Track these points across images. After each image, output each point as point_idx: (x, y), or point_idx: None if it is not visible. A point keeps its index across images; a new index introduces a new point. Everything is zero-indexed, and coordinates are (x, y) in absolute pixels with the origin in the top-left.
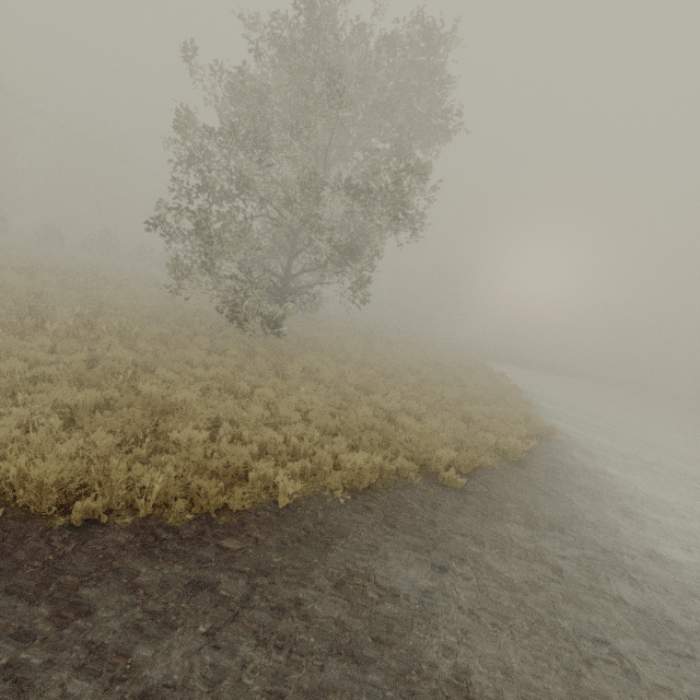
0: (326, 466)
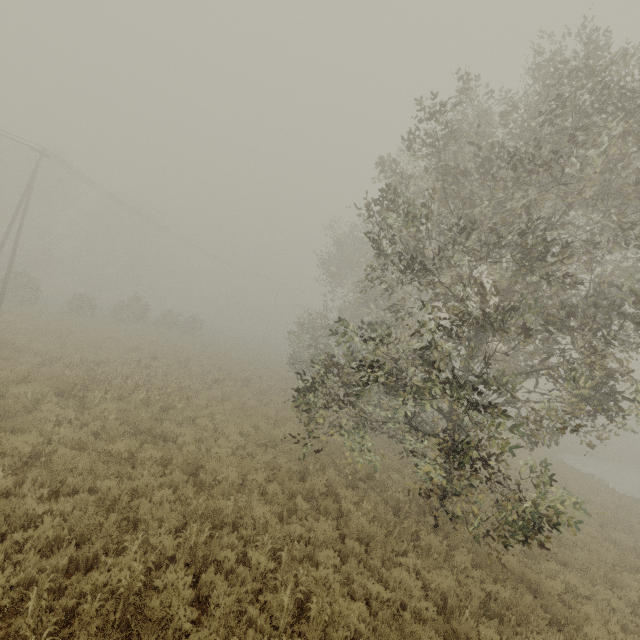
0: None
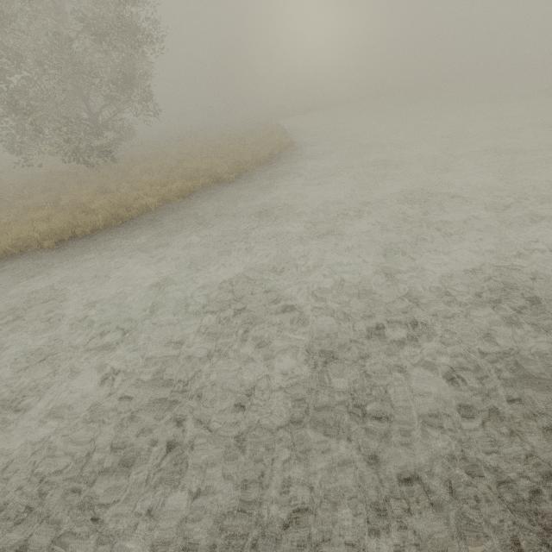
0: (167, 194)
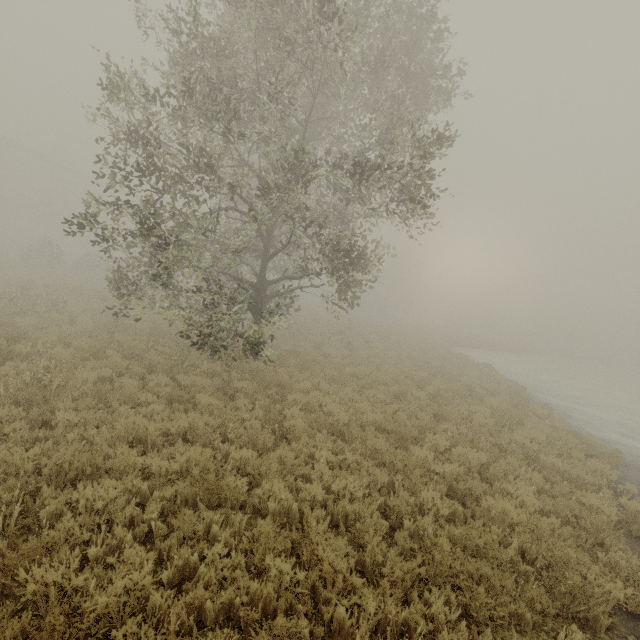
0: None
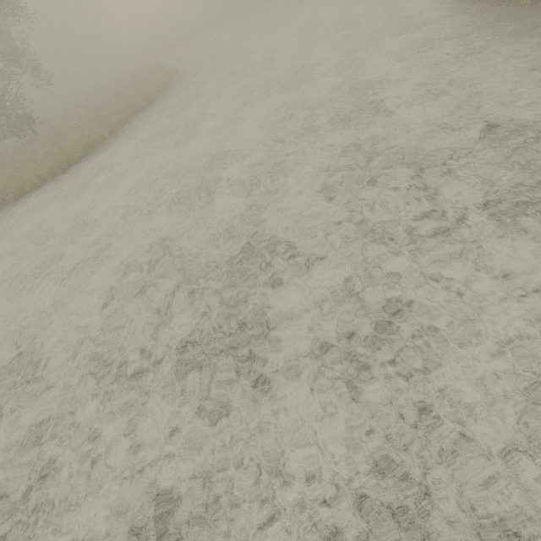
0: (109, 128)
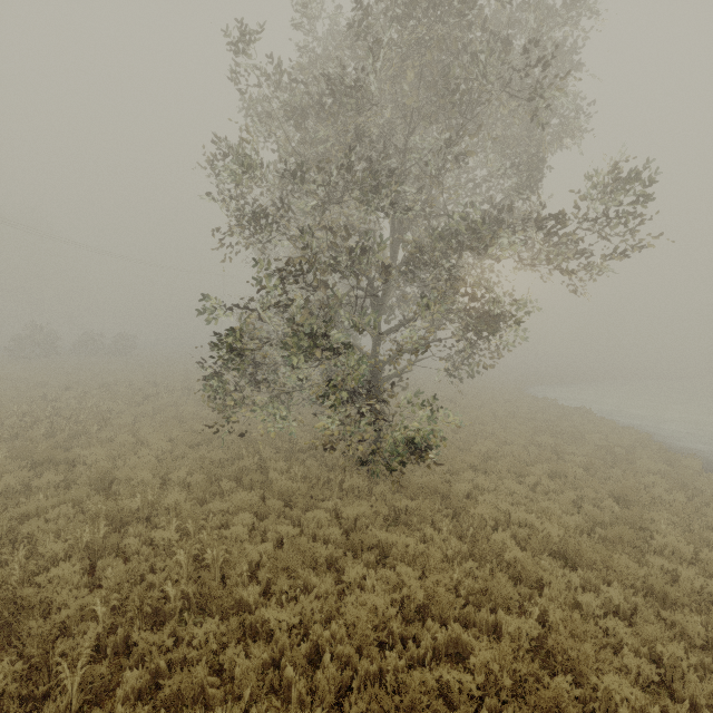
0: None
